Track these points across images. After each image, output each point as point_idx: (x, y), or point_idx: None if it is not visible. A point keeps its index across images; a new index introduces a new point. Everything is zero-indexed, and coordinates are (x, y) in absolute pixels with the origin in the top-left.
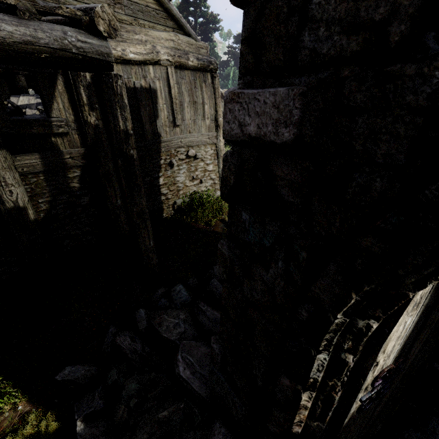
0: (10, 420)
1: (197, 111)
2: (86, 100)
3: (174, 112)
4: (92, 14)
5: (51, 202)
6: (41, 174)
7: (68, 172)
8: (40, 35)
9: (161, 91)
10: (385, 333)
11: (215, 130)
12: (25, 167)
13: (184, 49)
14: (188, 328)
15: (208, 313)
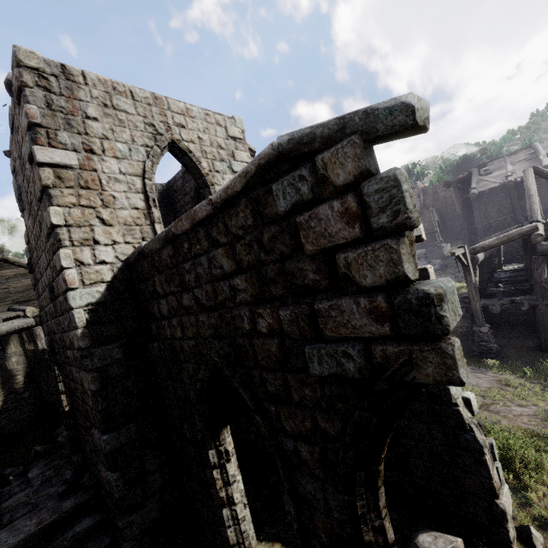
0: None
1: None
2: (27, 339)
3: None
4: (25, 312)
5: (4, 400)
6: None
7: (16, 380)
8: (3, 327)
9: None
10: None
11: None
12: None
13: None
14: None
15: None
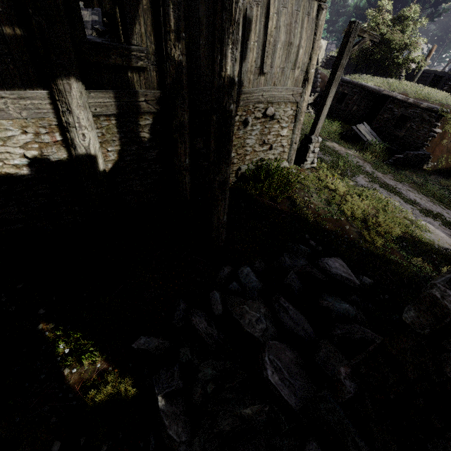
0: (89, 374)
1: (289, 56)
2: (174, 25)
3: (265, 54)
4: None
5: (120, 151)
6: (113, 117)
7: (140, 118)
8: None
9: (256, 22)
10: None
11: (301, 85)
12: (98, 106)
13: None
14: (270, 325)
15: (291, 312)
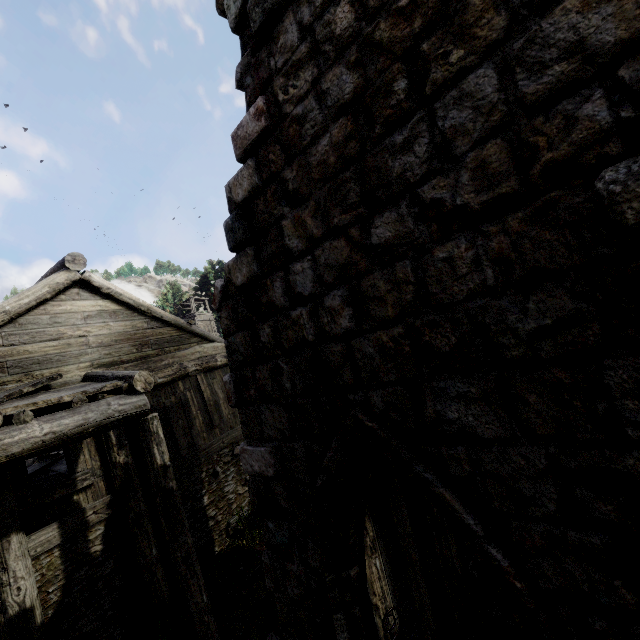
0: None
1: None
2: (116, 440)
3: (210, 414)
4: (132, 381)
5: (65, 585)
6: (56, 549)
7: (89, 533)
8: (90, 415)
9: (193, 399)
10: (365, 577)
11: None
12: (39, 546)
13: (211, 354)
14: None
15: None
